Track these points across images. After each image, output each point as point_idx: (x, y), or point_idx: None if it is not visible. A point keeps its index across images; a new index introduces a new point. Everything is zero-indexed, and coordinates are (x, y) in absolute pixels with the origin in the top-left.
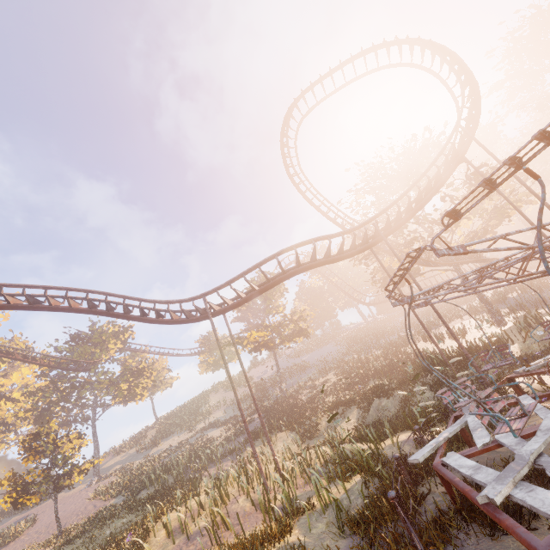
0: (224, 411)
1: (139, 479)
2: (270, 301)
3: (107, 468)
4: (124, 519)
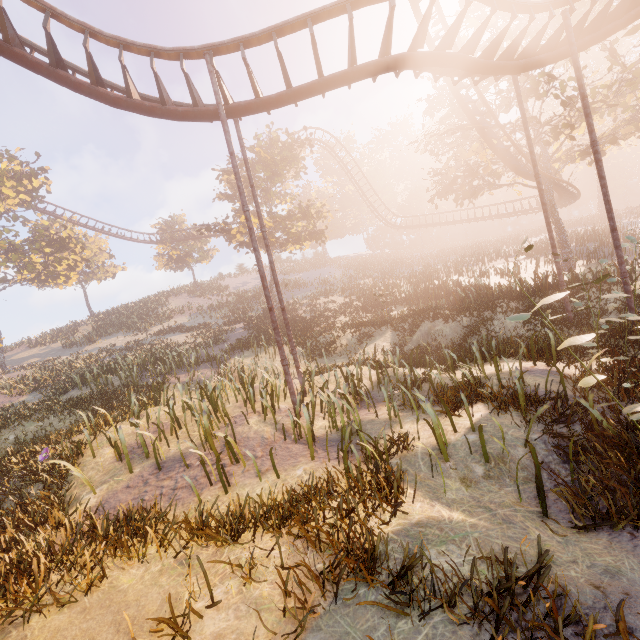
0: (190, 316)
1: (66, 377)
2: (280, 178)
3: (18, 360)
4: (39, 423)
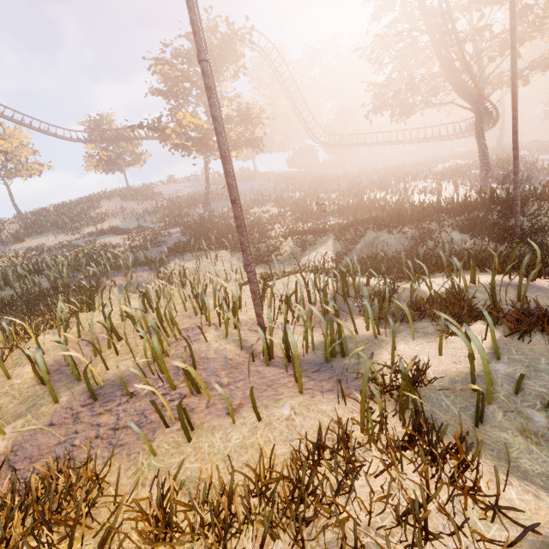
0: (124, 219)
1: None
2: (218, 75)
3: None
4: None
